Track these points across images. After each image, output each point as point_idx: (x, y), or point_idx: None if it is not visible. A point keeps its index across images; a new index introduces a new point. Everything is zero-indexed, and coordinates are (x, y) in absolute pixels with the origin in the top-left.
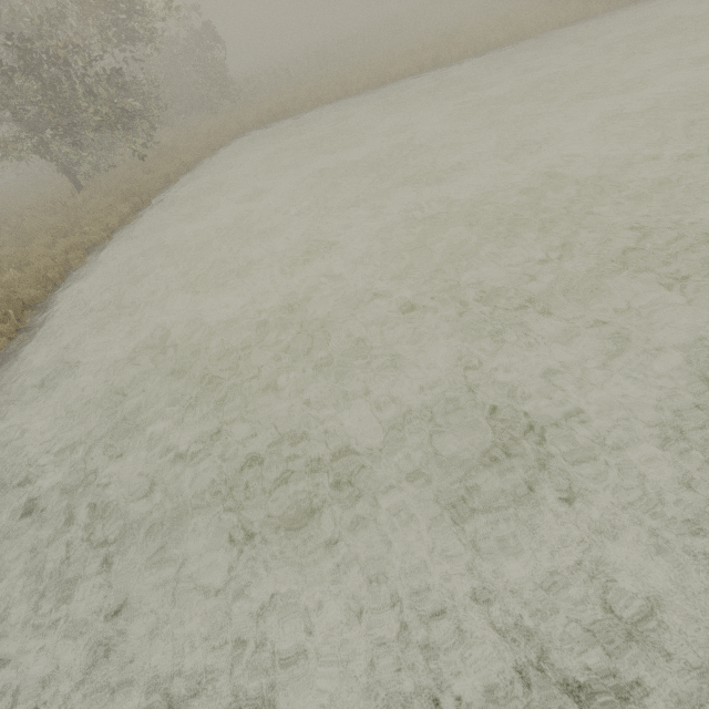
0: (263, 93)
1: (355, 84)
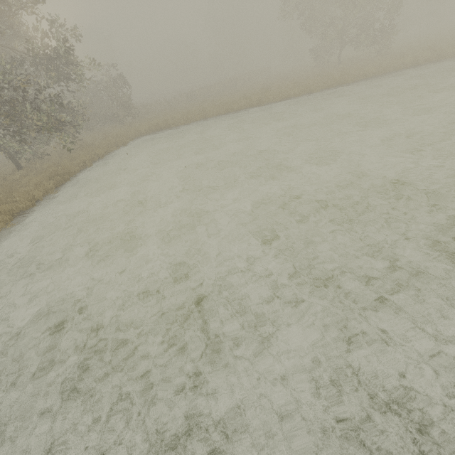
0: (153, 114)
1: (211, 112)
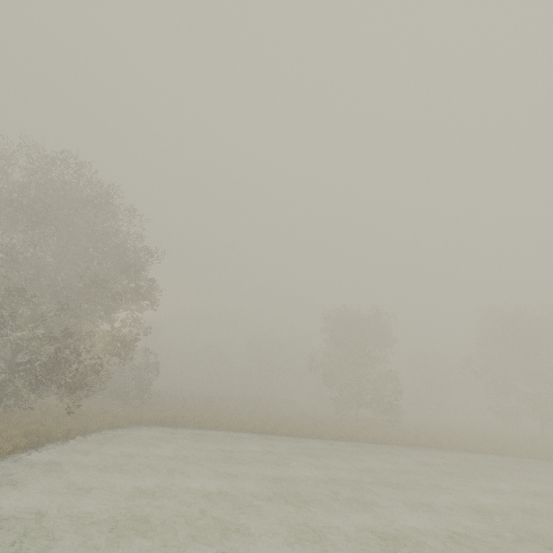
0: (163, 405)
1: (224, 423)
